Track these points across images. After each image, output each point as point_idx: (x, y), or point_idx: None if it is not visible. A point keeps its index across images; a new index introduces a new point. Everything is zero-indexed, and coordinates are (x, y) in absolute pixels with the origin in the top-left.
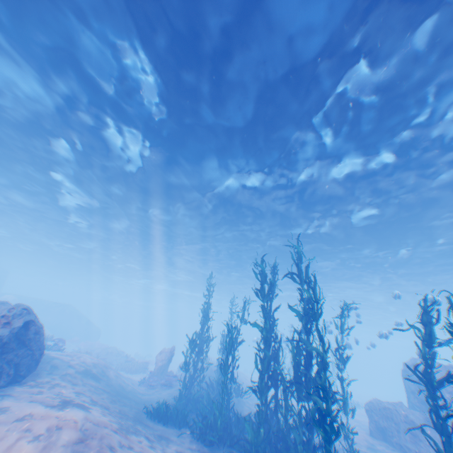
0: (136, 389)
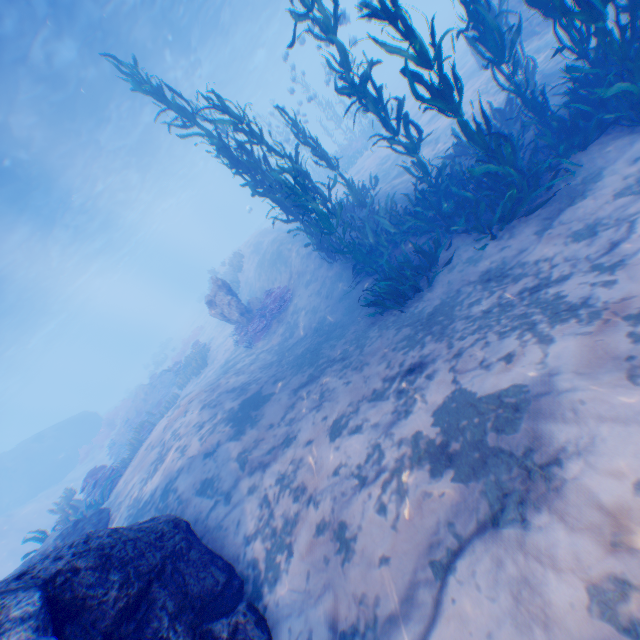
0: (274, 349)
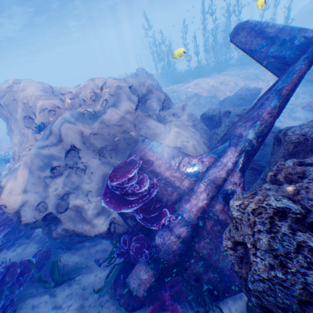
0: None
